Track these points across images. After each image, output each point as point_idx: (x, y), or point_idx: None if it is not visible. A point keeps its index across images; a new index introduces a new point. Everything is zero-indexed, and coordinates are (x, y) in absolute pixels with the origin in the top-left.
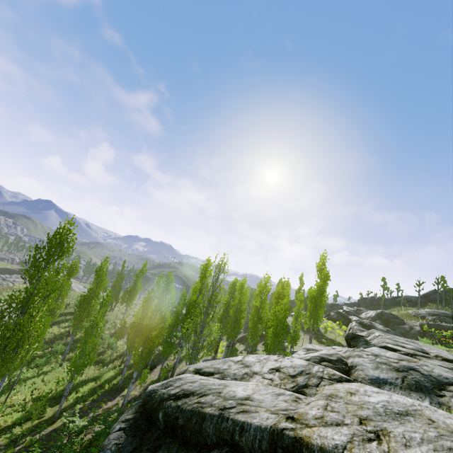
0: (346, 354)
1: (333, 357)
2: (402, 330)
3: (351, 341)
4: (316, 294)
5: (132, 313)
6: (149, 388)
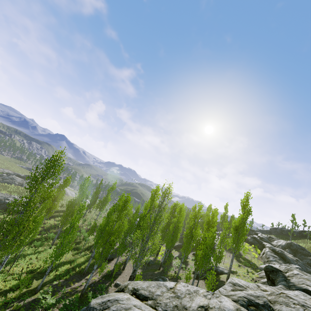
0: (271, 298)
1: (259, 300)
2: (308, 261)
3: (270, 273)
4: (239, 224)
5: (103, 215)
6: (91, 304)
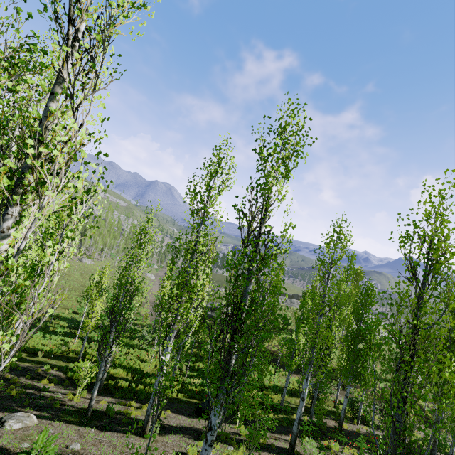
0: None
1: None
2: None
3: None
4: None
5: None
6: None
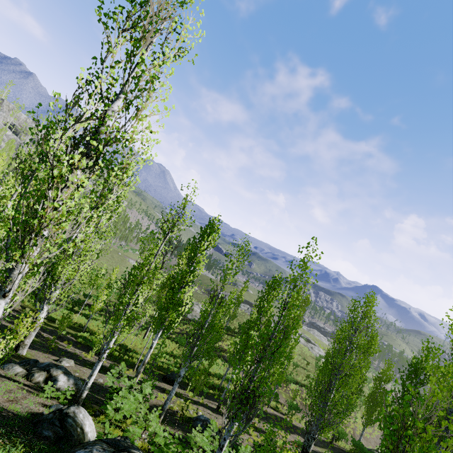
0: None
1: None
2: None
3: None
4: None
5: None
6: None
